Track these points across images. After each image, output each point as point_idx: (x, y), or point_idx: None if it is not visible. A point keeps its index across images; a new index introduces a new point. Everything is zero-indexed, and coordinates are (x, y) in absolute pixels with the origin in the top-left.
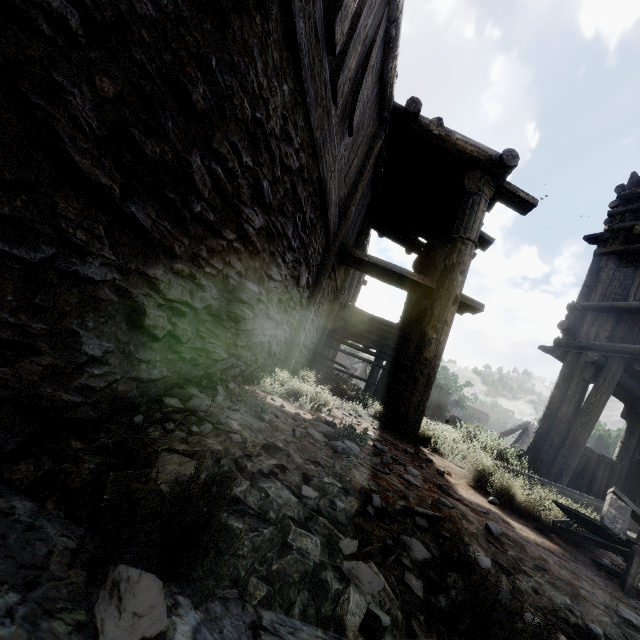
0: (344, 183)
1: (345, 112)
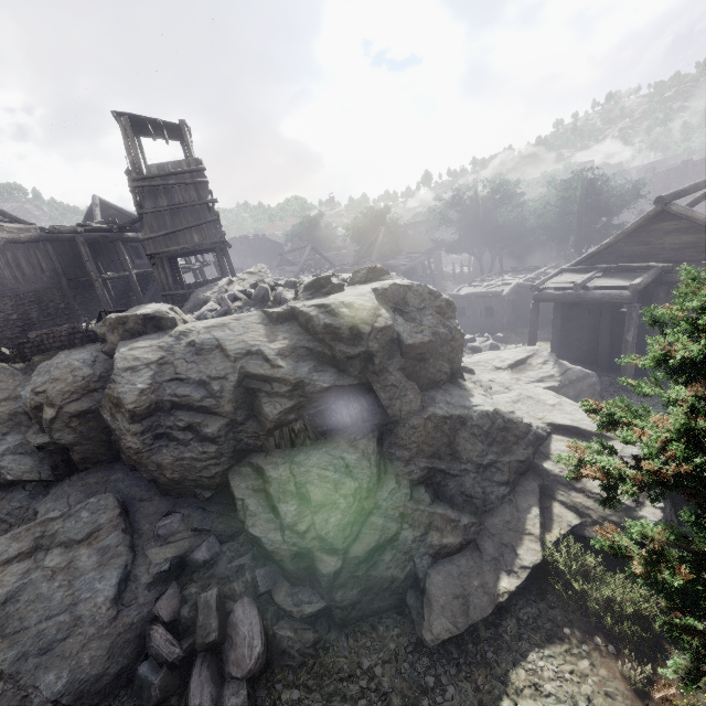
0: (45, 272)
1: (18, 276)
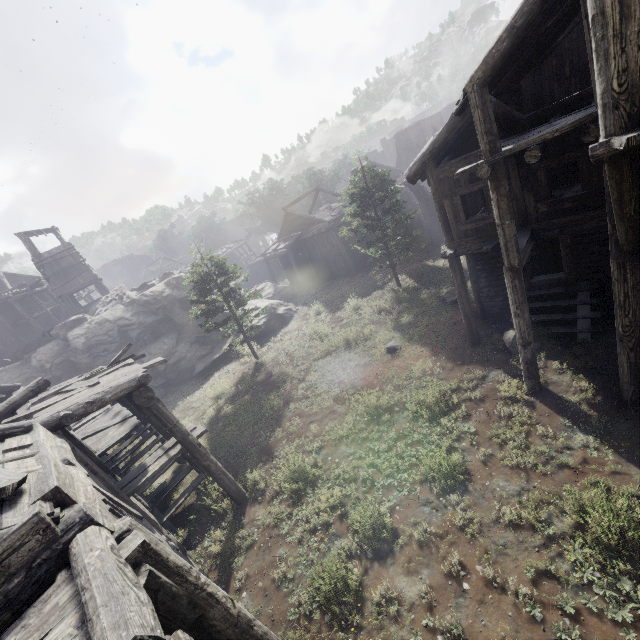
0: None
1: None
